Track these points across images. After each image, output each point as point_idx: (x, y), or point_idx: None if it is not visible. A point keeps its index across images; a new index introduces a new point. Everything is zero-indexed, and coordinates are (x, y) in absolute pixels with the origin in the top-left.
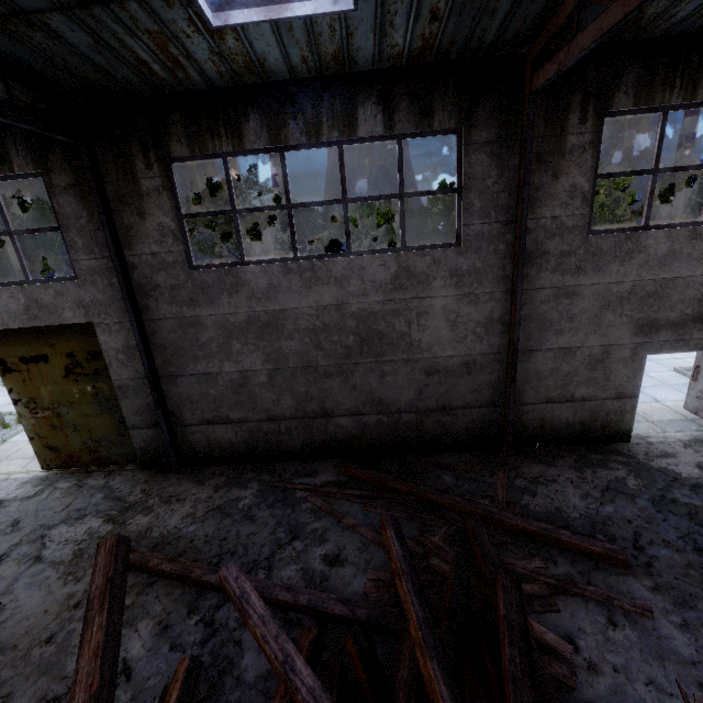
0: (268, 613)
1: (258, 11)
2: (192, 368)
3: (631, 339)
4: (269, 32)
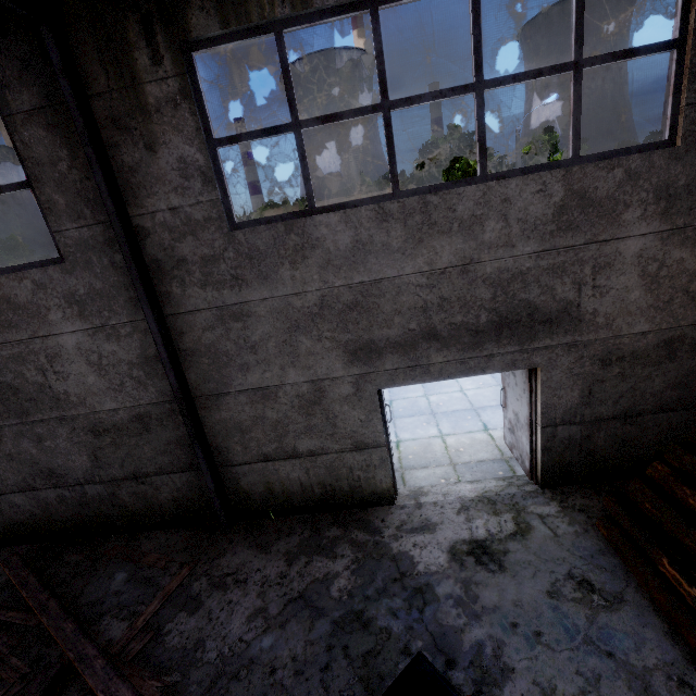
0: None
1: None
2: None
3: (346, 370)
4: None
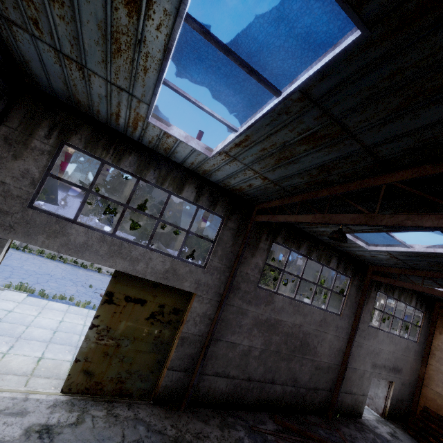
0: None
1: (352, 237)
2: (229, 337)
3: (370, 369)
4: None
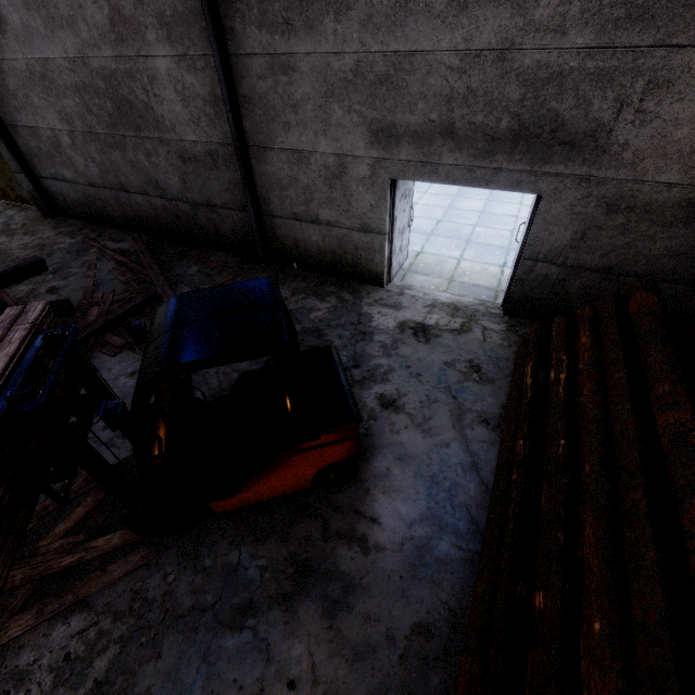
0: None
1: None
2: (20, 119)
3: (367, 151)
4: None
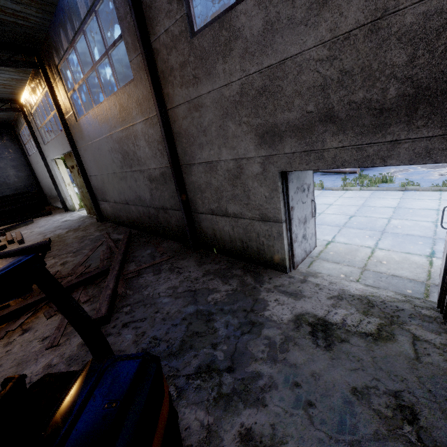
0: None
1: None
2: (92, 172)
3: (257, 152)
4: None
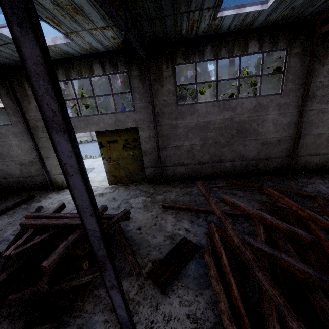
0: (246, 205)
1: (233, 11)
2: (172, 144)
3: None
4: (232, 17)
